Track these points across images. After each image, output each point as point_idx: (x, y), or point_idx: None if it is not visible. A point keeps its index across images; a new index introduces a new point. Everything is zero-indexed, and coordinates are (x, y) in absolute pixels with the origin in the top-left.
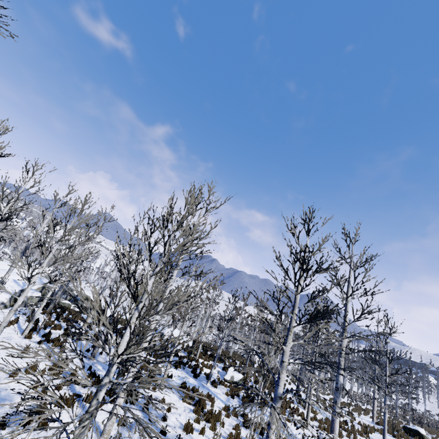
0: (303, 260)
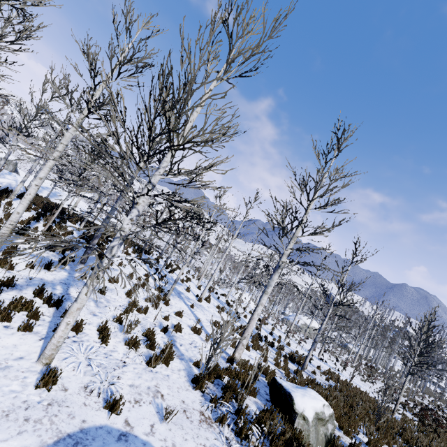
0: None
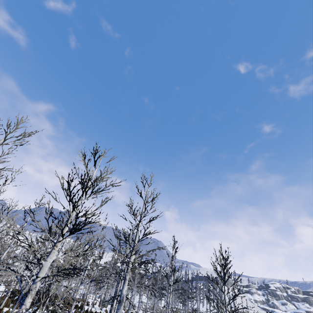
0: (83, 182)
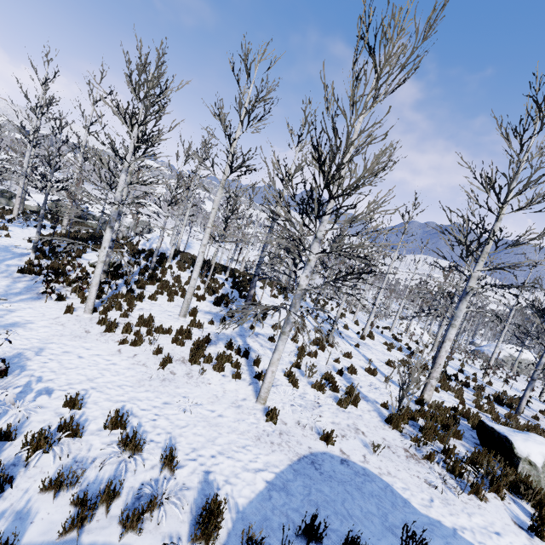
0: None
